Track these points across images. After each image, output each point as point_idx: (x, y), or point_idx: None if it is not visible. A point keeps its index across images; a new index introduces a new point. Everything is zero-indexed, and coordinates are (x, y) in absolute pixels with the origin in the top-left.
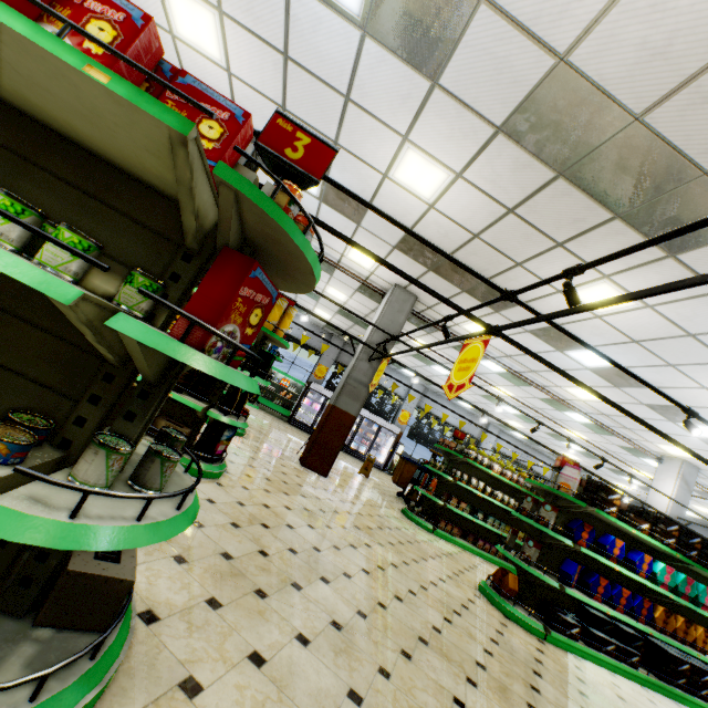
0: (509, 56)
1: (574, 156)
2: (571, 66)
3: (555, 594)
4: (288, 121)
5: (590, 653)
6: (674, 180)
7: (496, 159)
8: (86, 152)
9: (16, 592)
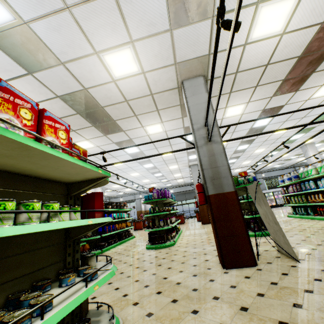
0: (68, 81)
1: (84, 110)
2: (88, 91)
3: (97, 240)
4: (77, 145)
5: (111, 247)
6: (108, 121)
7: (54, 104)
8: (30, 177)
9: (76, 320)
